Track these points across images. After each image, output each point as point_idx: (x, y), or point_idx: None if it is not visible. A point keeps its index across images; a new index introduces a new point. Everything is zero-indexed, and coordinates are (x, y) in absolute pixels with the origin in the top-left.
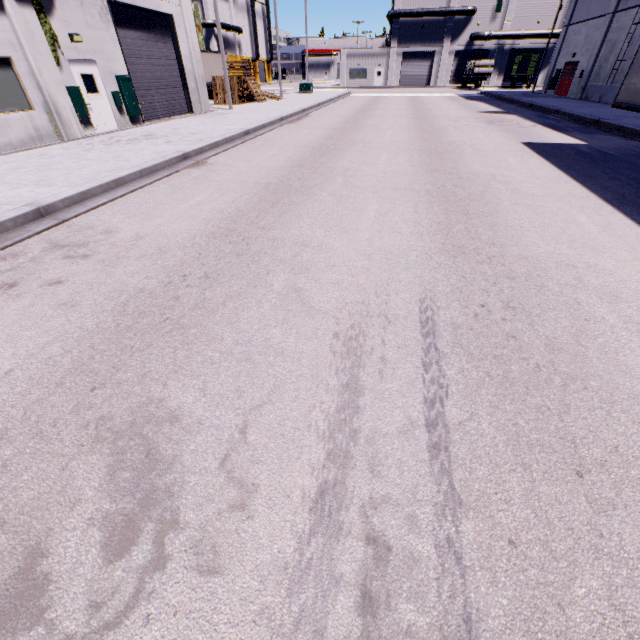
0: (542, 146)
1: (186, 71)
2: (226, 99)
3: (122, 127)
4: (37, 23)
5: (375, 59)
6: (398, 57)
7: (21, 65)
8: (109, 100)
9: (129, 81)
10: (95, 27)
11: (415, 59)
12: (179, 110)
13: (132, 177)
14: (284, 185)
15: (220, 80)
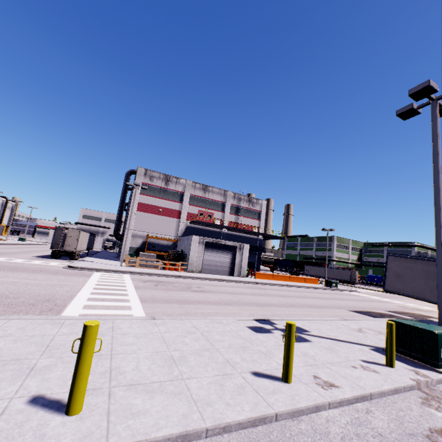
0: None
1: None
2: None
3: None
4: None
5: None
6: None
7: None
8: None
9: None
10: None
11: None
12: None
13: None
14: None
15: None
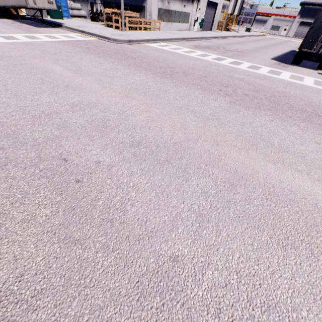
0: (295, 51)
1: (214, 19)
2: (220, 29)
3: (197, 31)
4: (196, 6)
5: (286, 22)
6: (297, 23)
7: (191, 14)
8: (198, 24)
9: (203, 20)
10: (203, 7)
11: (305, 25)
12: (208, 29)
13: (210, 37)
14: (234, 43)
15: (221, 22)
